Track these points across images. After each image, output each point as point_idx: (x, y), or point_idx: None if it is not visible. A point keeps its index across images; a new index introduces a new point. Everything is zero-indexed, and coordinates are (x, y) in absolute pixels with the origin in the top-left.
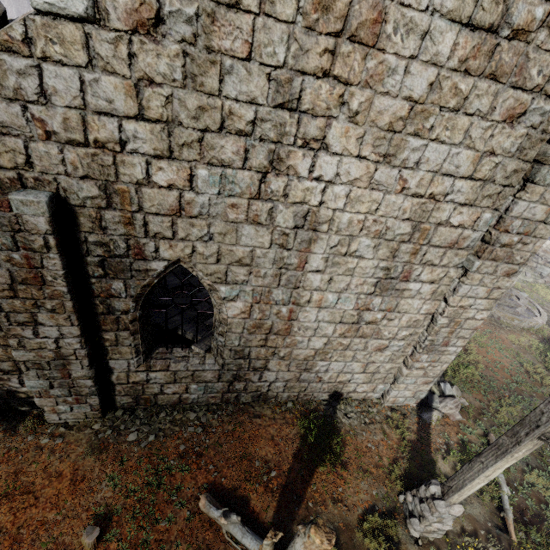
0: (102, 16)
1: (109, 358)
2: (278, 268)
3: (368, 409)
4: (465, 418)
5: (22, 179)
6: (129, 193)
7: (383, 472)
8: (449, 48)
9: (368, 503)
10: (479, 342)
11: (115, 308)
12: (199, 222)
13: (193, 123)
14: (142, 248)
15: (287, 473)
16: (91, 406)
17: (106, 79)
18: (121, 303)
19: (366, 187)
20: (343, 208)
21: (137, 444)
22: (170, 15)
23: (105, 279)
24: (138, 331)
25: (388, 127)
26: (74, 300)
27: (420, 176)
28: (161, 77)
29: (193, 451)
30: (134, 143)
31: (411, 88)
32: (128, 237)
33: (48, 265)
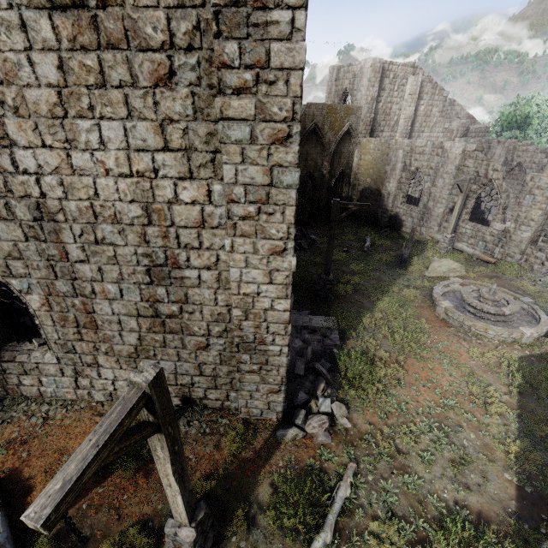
0: None
1: None
2: (46, 260)
3: (218, 419)
4: (335, 441)
5: None
6: None
7: None
8: (52, 32)
9: (145, 516)
10: (417, 355)
11: None
12: None
13: None
14: None
15: None
16: None
17: None
18: None
19: (72, 174)
20: (64, 197)
21: None
22: None
23: None
24: None
25: (51, 115)
26: None
27: (114, 156)
28: None
29: (21, 438)
30: None
31: (45, 75)
32: None
33: None
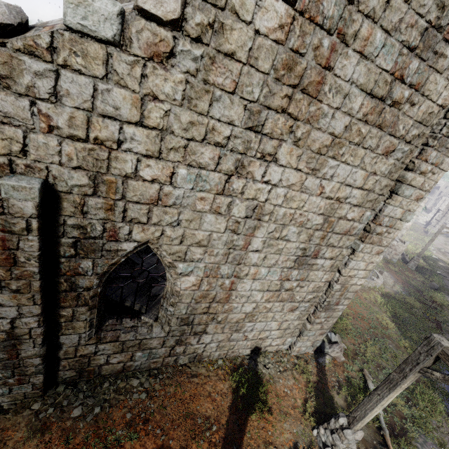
0: (126, 43)
1: (61, 334)
2: (228, 248)
3: (280, 359)
4: (346, 358)
5: (13, 165)
6: (116, 184)
7: (299, 411)
8: (358, 106)
9: (291, 441)
10: None
11: (79, 285)
12: (172, 210)
13: (183, 133)
14: (117, 231)
15: (225, 426)
16: (33, 385)
17: (117, 90)
18: (85, 281)
19: (298, 190)
20: (281, 204)
21: (83, 419)
22: (181, 52)
23: (75, 259)
24: (96, 305)
25: (317, 151)
26: (41, 279)
27: (333, 185)
28: (164, 96)
29: (140, 418)
30: (130, 143)
31: (334, 127)
32: (106, 221)
33: (24, 246)
